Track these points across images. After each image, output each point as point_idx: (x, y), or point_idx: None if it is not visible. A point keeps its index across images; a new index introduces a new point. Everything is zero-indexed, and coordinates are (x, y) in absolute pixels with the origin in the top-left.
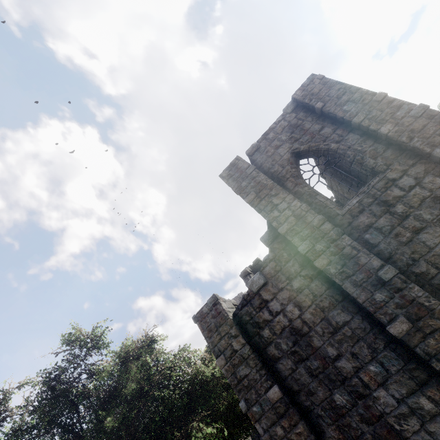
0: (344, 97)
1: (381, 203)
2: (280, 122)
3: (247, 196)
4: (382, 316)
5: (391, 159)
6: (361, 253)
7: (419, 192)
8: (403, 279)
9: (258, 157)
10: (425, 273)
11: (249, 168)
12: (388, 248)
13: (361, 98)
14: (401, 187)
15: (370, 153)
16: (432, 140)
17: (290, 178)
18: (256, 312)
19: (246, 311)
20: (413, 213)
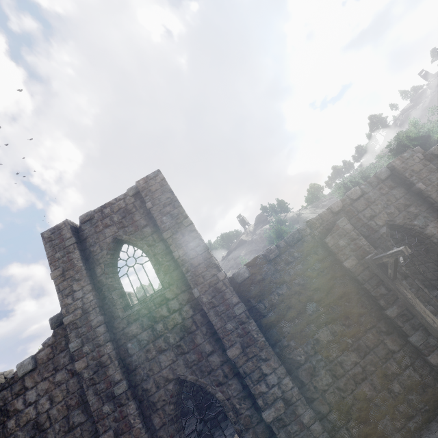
0: (167, 208)
1: (151, 318)
2: (120, 200)
3: (54, 270)
4: (101, 427)
5: (174, 280)
6: (112, 364)
7: (177, 317)
8: (128, 396)
9: (87, 228)
10: (149, 390)
11: (70, 240)
12: (137, 361)
13: (177, 216)
14: (169, 308)
15: (164, 268)
16: (198, 279)
17: (102, 264)
18: (11, 399)
19: (3, 395)
20: (165, 334)
